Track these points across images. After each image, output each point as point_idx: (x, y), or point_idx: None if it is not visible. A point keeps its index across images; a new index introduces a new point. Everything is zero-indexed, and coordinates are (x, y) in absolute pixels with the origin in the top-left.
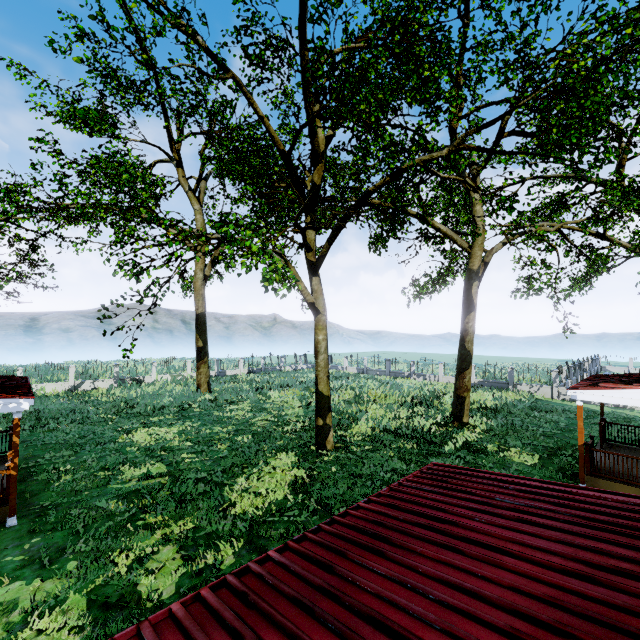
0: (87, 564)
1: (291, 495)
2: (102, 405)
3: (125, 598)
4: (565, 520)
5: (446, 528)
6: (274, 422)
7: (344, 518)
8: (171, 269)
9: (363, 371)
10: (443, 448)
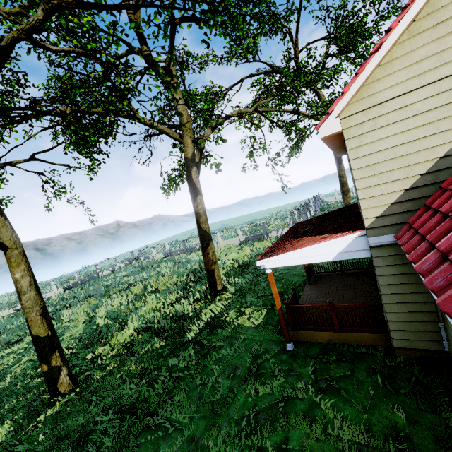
0: None
1: None
2: None
3: None
4: None
5: None
6: (37, 360)
7: None
8: None
9: (168, 254)
10: (186, 336)
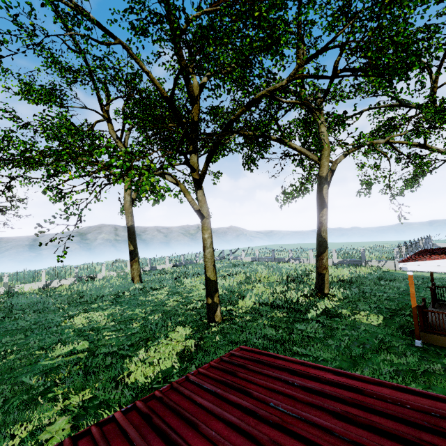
0: None
1: (178, 363)
2: (61, 297)
3: None
4: None
5: None
6: (182, 302)
7: (79, 440)
8: (89, 193)
9: (255, 259)
10: (306, 315)
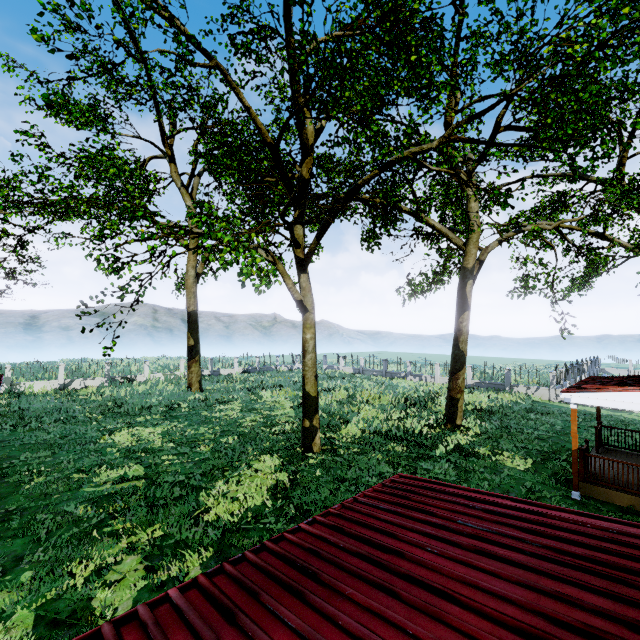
0: (42, 575)
1: (270, 500)
2: (89, 404)
3: (76, 614)
4: (532, 553)
5: (390, 560)
6: (263, 423)
7: (278, 543)
8: (154, 265)
9: (359, 371)
10: (433, 451)
